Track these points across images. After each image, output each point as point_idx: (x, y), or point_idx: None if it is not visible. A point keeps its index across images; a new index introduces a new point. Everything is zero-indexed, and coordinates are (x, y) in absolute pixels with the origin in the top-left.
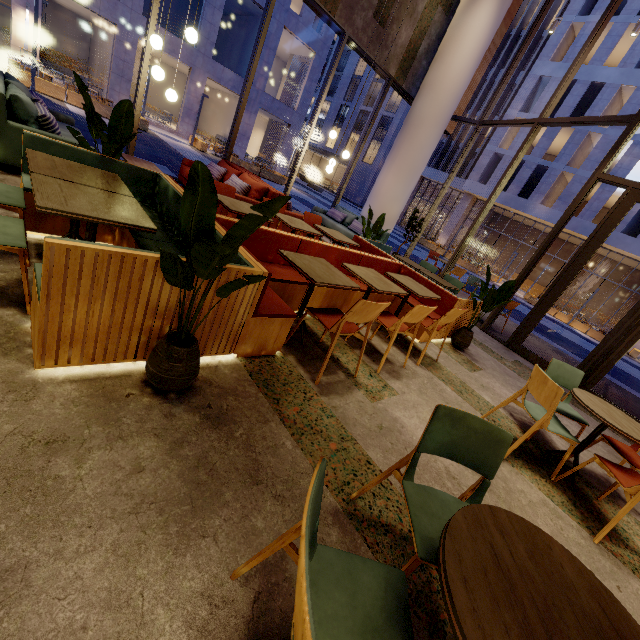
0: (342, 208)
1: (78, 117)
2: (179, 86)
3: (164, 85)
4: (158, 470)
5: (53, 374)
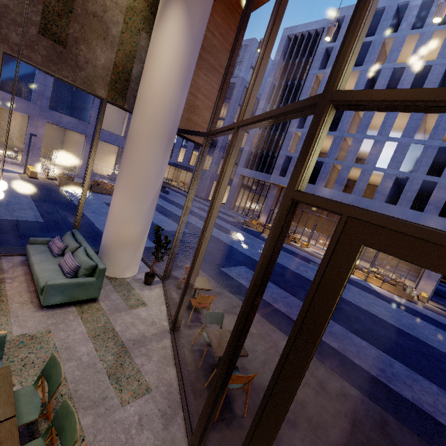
0: (74, 234)
1: None
2: None
3: None
4: None
5: None
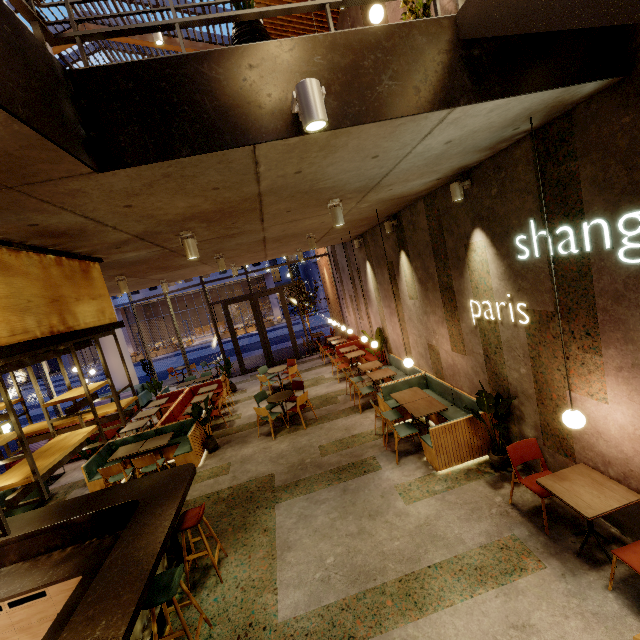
0: (99, 396)
1: None
2: None
3: None
4: (235, 447)
5: (201, 464)
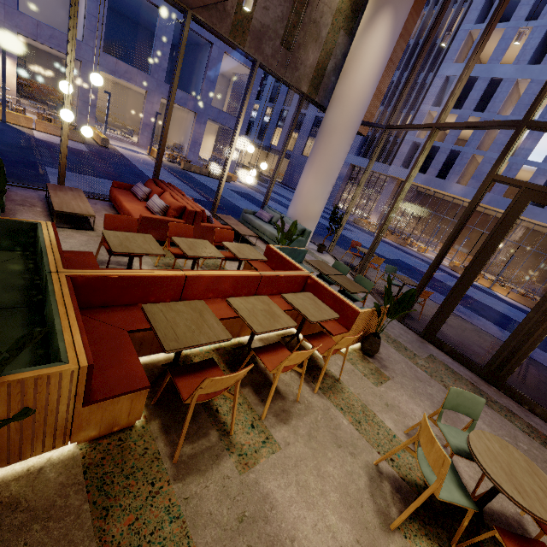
0: (270, 208)
1: (40, 142)
2: (141, 105)
3: (128, 105)
4: None
5: None
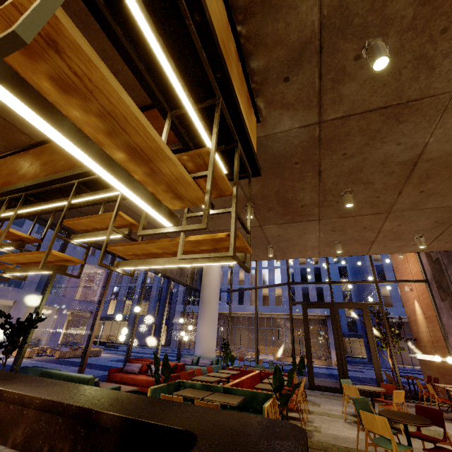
0: (186, 355)
1: None
2: None
3: None
4: None
5: None
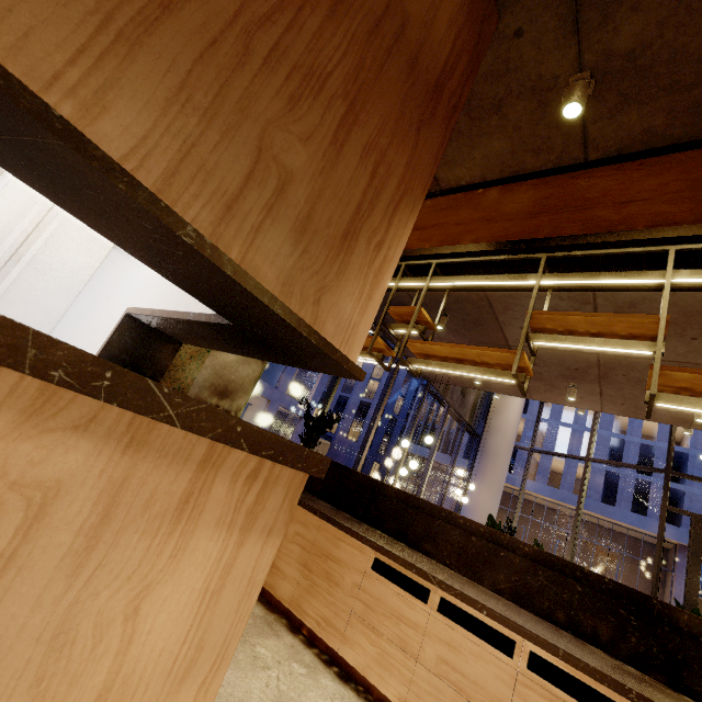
0: None
1: None
2: None
3: None
4: None
5: None
